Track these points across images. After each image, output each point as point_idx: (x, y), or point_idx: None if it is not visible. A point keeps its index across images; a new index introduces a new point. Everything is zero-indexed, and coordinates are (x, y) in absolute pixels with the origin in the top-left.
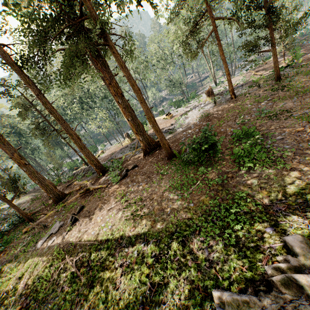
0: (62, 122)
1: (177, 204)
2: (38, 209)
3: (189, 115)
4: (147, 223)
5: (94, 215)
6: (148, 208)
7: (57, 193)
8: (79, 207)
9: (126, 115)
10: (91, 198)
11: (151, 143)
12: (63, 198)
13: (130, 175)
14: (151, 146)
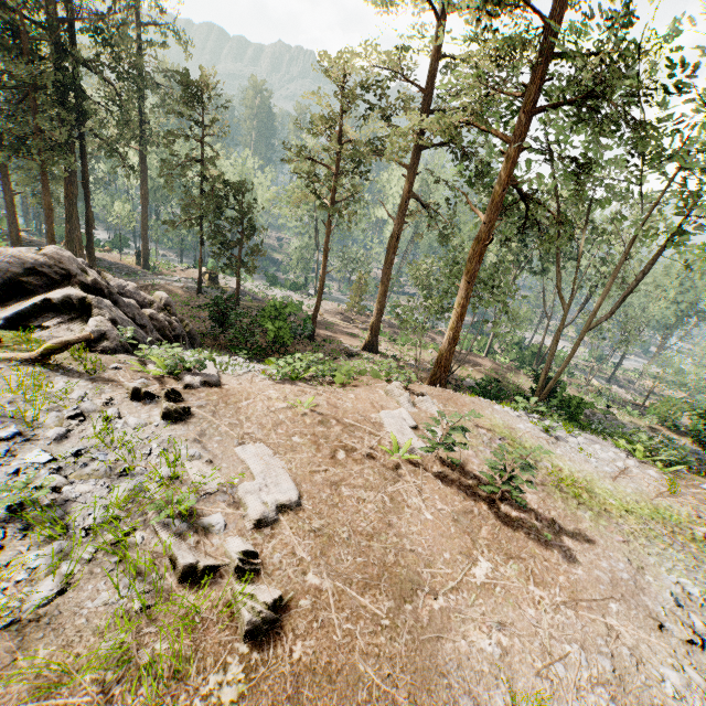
0: (6, 178)
1: None
2: None
3: (168, 278)
4: None
5: None
6: None
7: None
8: None
9: (67, 220)
10: None
11: None
12: None
13: None
14: None
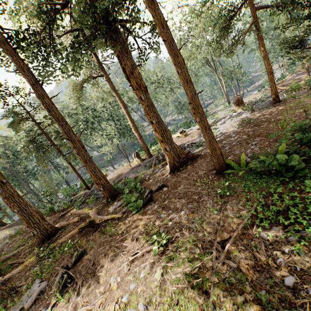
0: (62, 123)
1: (299, 257)
2: (15, 251)
3: (218, 125)
4: (239, 308)
5: (104, 272)
6: (223, 262)
7: (44, 228)
8: (76, 253)
9: (150, 116)
10: (96, 236)
11: (180, 155)
12: (53, 235)
13: (156, 198)
14: (180, 158)
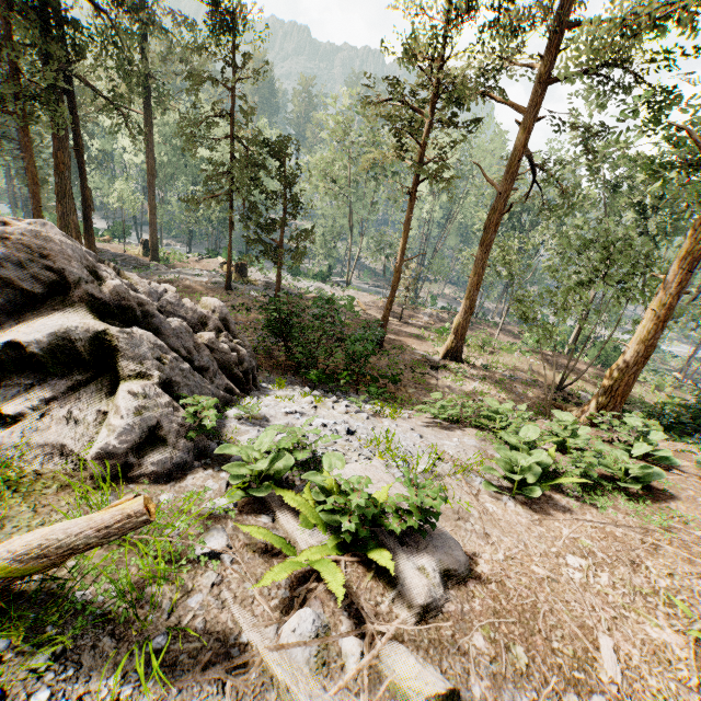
0: None
1: None
2: None
3: (186, 271)
4: None
5: None
6: None
7: None
8: None
9: (58, 200)
10: None
11: None
12: None
13: None
14: None
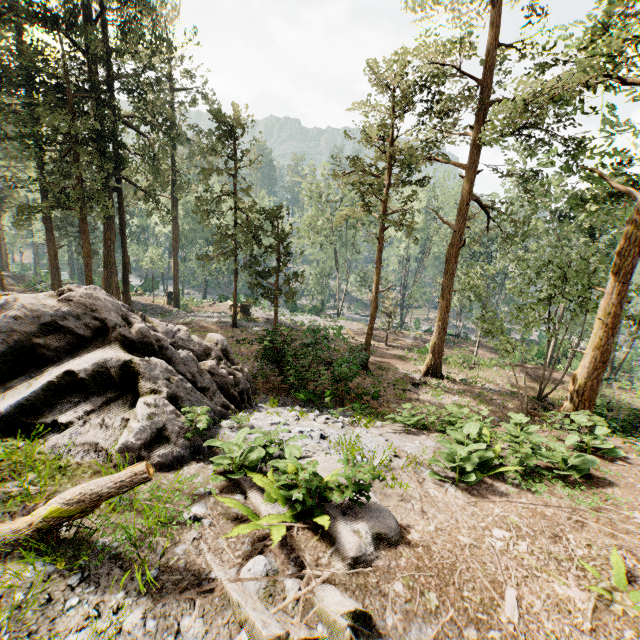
0: (49, 234)
1: None
2: None
3: (200, 314)
4: None
5: None
6: None
7: None
8: None
9: (105, 267)
10: None
11: None
12: None
13: None
14: None
